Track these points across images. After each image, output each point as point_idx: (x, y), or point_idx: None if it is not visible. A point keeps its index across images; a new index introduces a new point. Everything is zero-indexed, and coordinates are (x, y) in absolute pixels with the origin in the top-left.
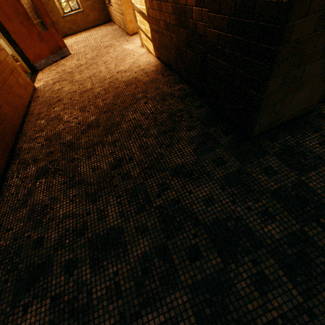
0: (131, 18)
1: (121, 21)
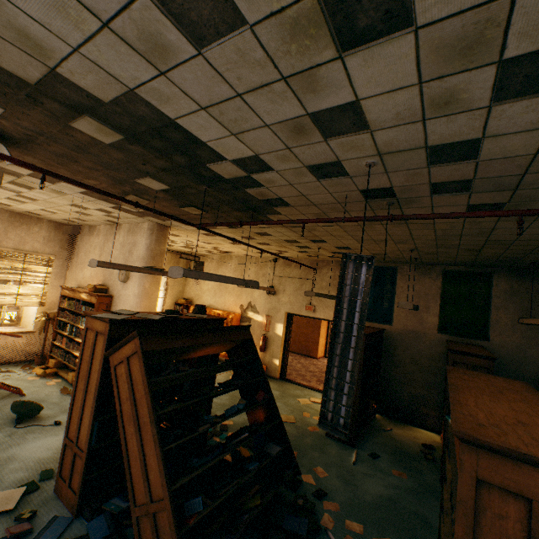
0: (320, 346)
1: (297, 345)
